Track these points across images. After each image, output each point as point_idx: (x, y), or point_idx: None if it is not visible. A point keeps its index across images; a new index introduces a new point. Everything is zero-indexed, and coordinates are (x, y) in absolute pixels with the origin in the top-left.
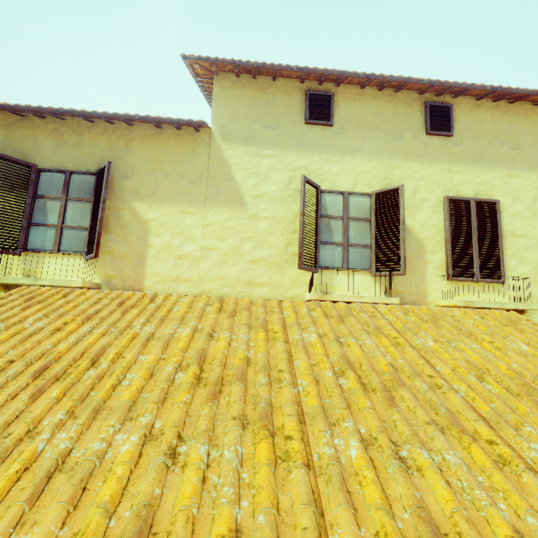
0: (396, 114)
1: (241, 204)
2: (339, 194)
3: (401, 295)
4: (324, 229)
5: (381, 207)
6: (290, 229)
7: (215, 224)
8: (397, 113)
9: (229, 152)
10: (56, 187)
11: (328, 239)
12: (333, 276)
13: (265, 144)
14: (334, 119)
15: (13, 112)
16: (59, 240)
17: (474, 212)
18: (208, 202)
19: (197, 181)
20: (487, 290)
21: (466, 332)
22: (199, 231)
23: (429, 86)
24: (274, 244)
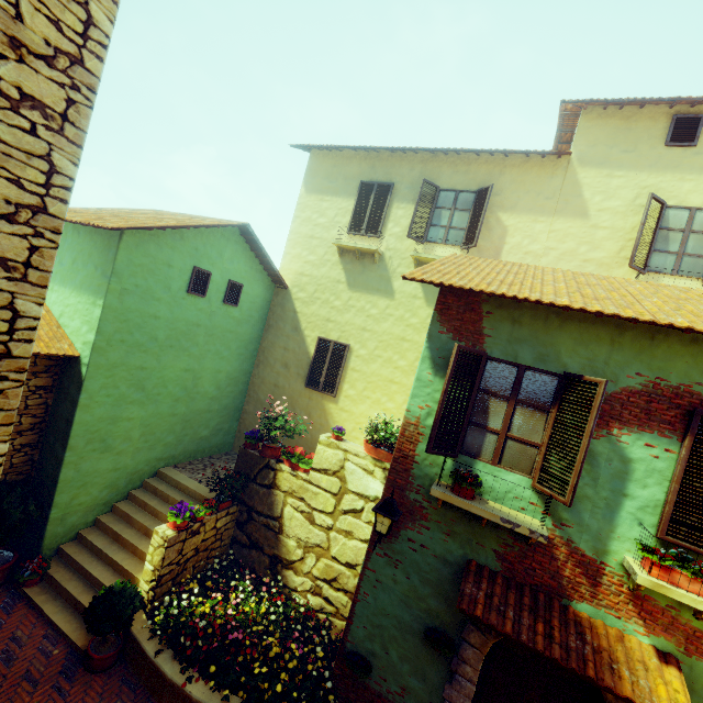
0: None
1: (585, 216)
2: (685, 210)
3: None
4: (661, 240)
5: None
6: (626, 237)
7: (559, 230)
8: None
9: (582, 174)
10: (449, 201)
11: (662, 248)
12: (659, 279)
13: (618, 166)
14: (698, 140)
15: (433, 152)
16: (446, 236)
17: None
18: (556, 214)
19: (550, 198)
20: None
21: None
22: (545, 235)
23: None
24: (608, 249)
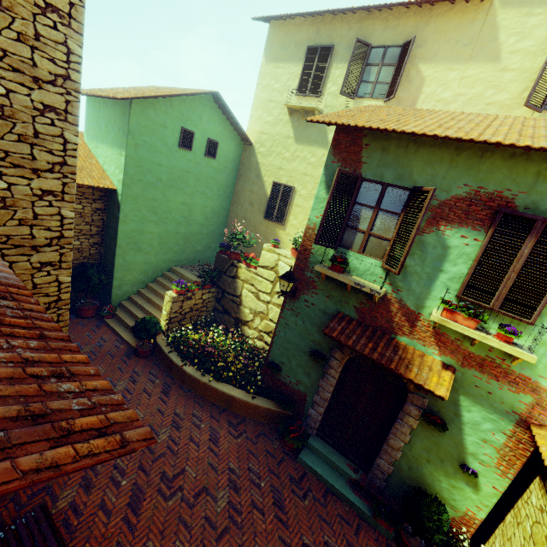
0: None
1: (496, 60)
2: None
3: None
4: None
5: None
6: (531, 78)
7: (470, 76)
8: None
9: (502, 16)
10: (378, 57)
11: None
12: None
13: (539, 3)
14: None
15: (367, 10)
16: (373, 91)
17: None
18: (470, 60)
19: (467, 45)
20: None
21: None
22: (457, 82)
23: None
24: (512, 90)
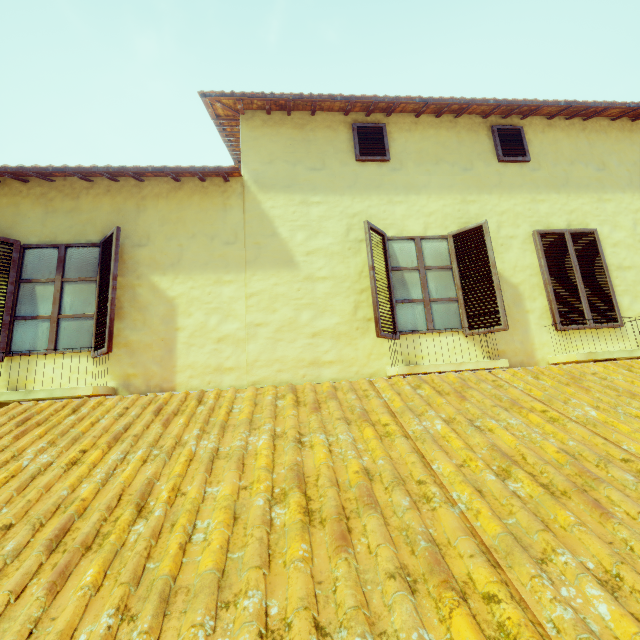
0: (460, 142)
1: (291, 264)
2: (409, 240)
3: (504, 356)
4: (398, 285)
5: (462, 250)
6: (356, 288)
7: (261, 292)
8: (461, 140)
9: (268, 203)
10: (48, 266)
11: (404, 296)
12: (418, 342)
13: (311, 189)
14: (389, 154)
15: None
16: (55, 336)
17: (571, 245)
18: (248, 266)
19: (232, 242)
20: (603, 337)
21: (624, 392)
22: (242, 304)
23: (494, 107)
24: (339, 309)
